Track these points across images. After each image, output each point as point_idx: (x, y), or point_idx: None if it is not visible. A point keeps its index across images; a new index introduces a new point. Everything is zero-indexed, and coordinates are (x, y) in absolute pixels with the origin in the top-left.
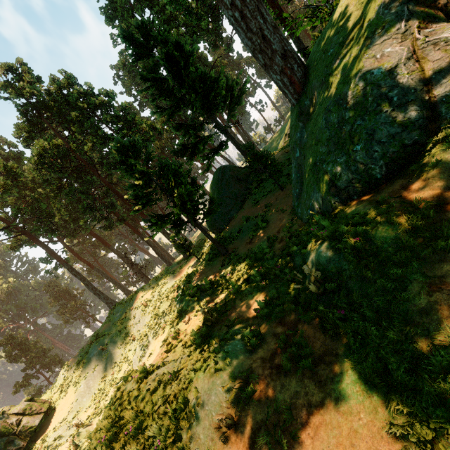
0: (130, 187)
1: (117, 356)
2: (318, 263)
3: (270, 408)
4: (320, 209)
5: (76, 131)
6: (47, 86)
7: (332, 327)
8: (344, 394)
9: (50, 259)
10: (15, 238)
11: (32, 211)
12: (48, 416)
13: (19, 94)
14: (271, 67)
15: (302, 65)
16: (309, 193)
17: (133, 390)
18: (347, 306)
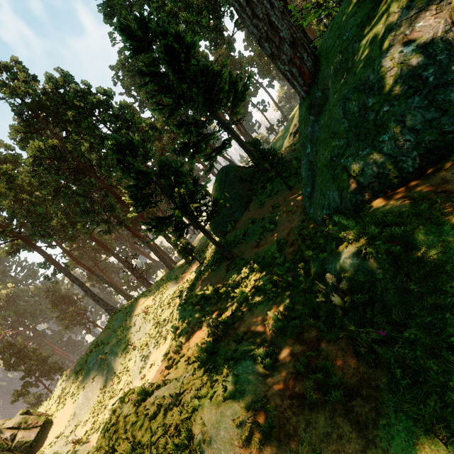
0: (127, 187)
1: (117, 366)
2: (342, 271)
3: (293, 452)
4: (339, 208)
5: (74, 131)
6: (43, 85)
7: (367, 350)
8: (395, 446)
9: (49, 264)
10: (12, 242)
11: (28, 215)
12: (45, 430)
13: (13, 93)
14: (278, 57)
15: (312, 53)
16: (323, 191)
17: (130, 415)
18: (387, 326)
